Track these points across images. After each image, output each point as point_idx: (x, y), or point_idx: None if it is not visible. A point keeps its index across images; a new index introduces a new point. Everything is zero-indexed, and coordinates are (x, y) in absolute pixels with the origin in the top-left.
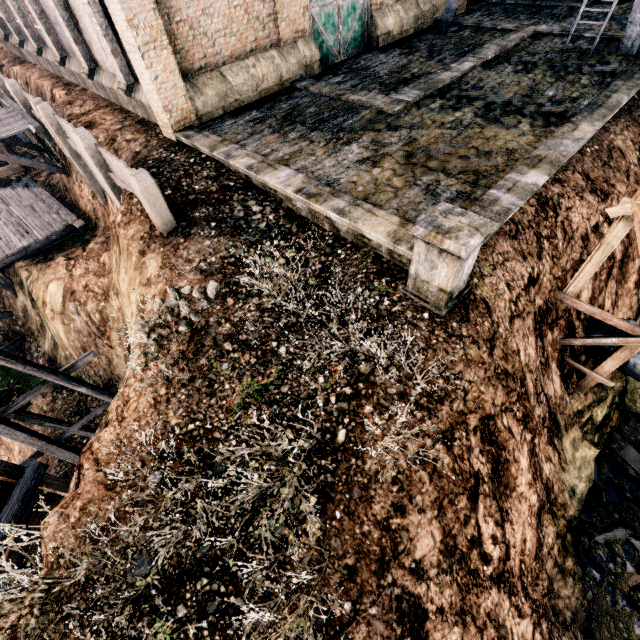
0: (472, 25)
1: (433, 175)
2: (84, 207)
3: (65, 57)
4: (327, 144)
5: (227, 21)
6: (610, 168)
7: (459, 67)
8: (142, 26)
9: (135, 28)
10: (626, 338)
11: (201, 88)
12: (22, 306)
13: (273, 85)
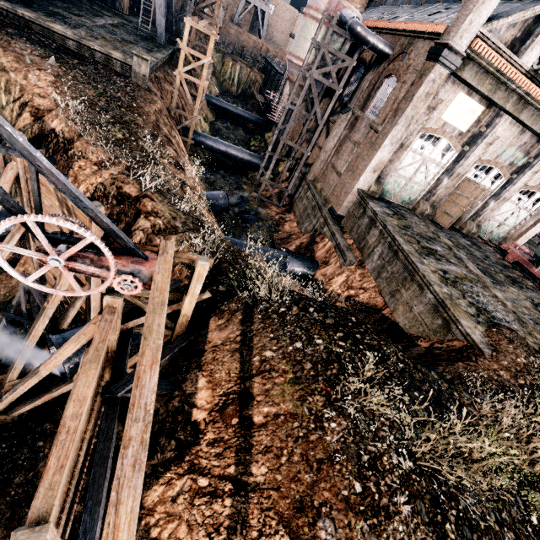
0: (88, 5)
1: (122, 49)
2: None
3: None
4: (66, 24)
5: None
6: (170, 76)
7: (100, 20)
8: None
9: None
10: (191, 120)
11: None
12: None
13: None
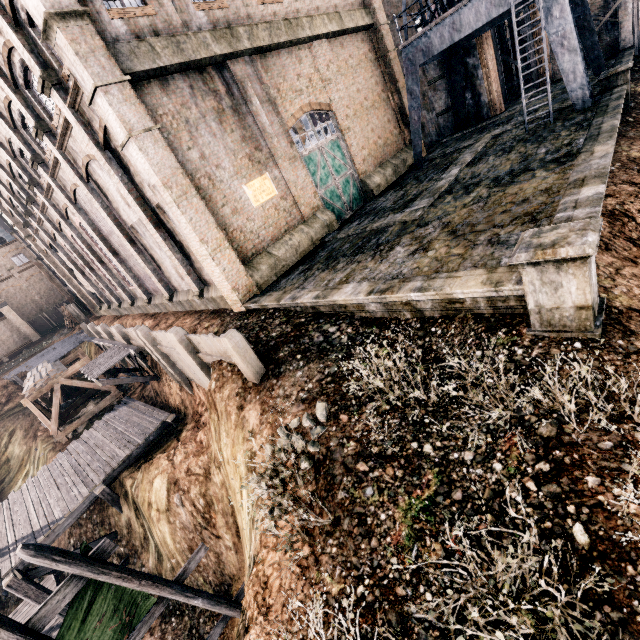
0: (438, 156)
1: (487, 233)
2: (173, 403)
3: (151, 297)
4: (373, 257)
5: (264, 219)
6: None
7: (449, 175)
8: (210, 240)
9: (206, 243)
10: None
11: (256, 267)
12: (126, 521)
13: (308, 246)
